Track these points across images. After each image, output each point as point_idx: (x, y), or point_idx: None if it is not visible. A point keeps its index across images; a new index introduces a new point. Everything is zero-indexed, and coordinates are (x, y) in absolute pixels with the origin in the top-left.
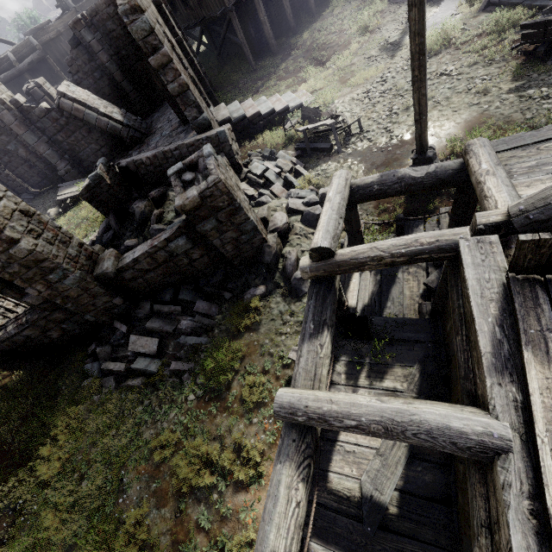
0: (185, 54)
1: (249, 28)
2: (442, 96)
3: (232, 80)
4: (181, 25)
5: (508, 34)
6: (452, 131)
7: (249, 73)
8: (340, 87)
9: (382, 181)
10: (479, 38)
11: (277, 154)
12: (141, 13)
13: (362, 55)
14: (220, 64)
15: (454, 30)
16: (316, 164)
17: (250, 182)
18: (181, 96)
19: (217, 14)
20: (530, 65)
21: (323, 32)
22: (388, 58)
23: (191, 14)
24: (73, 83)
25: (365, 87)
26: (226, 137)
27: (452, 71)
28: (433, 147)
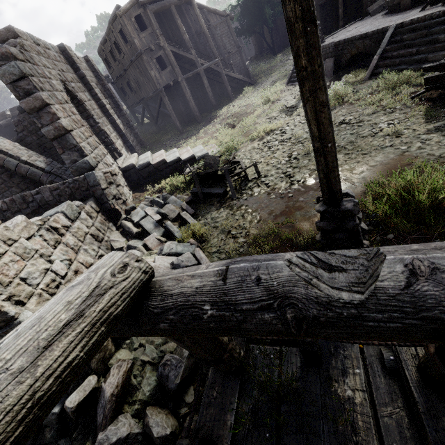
0: (107, 115)
1: (180, 106)
2: (345, 140)
3: (162, 140)
4: (130, 104)
5: (402, 88)
6: (367, 174)
7: (177, 135)
8: (243, 139)
9: (224, 294)
10: (371, 95)
11: (168, 199)
12: (15, 60)
13: (264, 117)
14: (157, 130)
15: (346, 92)
16: (208, 210)
17: (125, 230)
18: (59, 139)
19: (150, 93)
20: (442, 107)
21: (235, 106)
22: (287, 116)
23: (136, 96)
24: (18, 139)
25: (265, 138)
26: (96, 180)
27: (351, 120)
28: (350, 193)
